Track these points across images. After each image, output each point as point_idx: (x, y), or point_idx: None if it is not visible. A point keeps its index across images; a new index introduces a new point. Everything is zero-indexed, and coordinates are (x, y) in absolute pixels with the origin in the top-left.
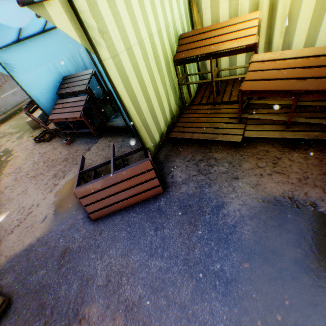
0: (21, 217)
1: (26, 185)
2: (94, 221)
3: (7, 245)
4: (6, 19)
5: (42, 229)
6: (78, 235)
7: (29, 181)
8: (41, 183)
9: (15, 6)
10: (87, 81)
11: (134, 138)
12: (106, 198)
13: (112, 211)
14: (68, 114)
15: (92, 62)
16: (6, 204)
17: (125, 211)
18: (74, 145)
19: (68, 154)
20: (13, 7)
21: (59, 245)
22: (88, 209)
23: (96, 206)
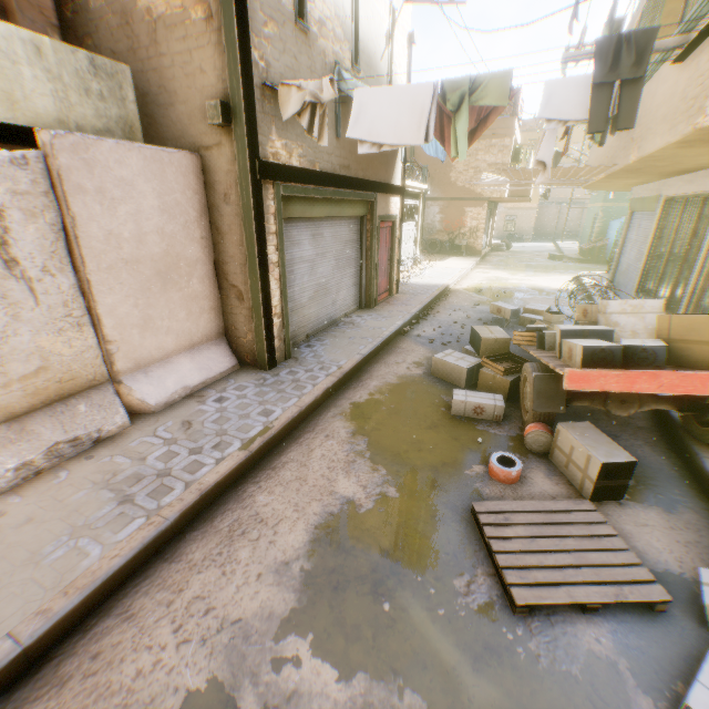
0: None
1: None
2: None
3: None
4: None
5: None
6: None
7: None
8: None
9: None
10: None
11: None
12: None
13: None
14: None
15: None
16: None
17: None
18: None
19: None
20: None
21: None
22: None
23: None
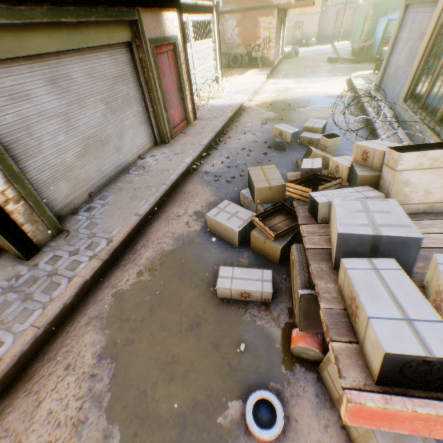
0: None
1: None
2: None
3: None
4: None
5: None
6: None
7: None
8: None
9: None
10: None
11: None
12: None
13: None
14: None
15: None
16: None
17: None
18: None
19: None
20: None
21: None
22: None
23: None
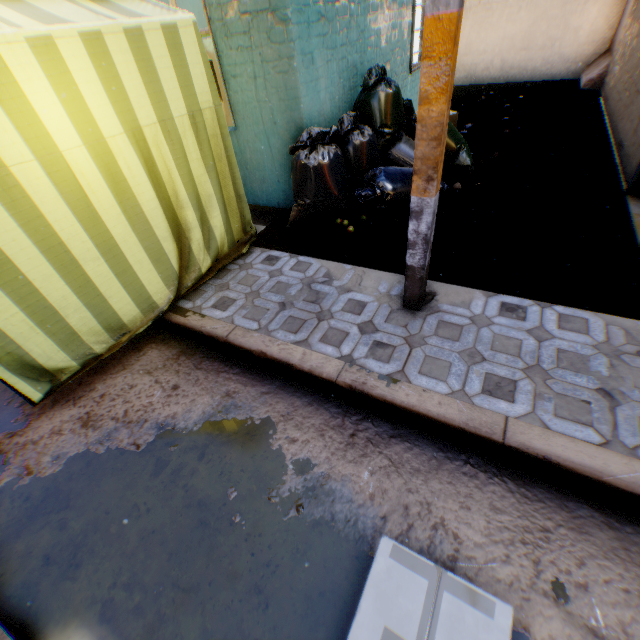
0: None
1: None
2: None
3: None
4: None
5: None
6: None
7: None
8: None
9: None
10: None
11: None
12: None
13: None
14: None
15: None
16: None
17: None
18: None
19: None
20: None
21: None
22: None
23: None
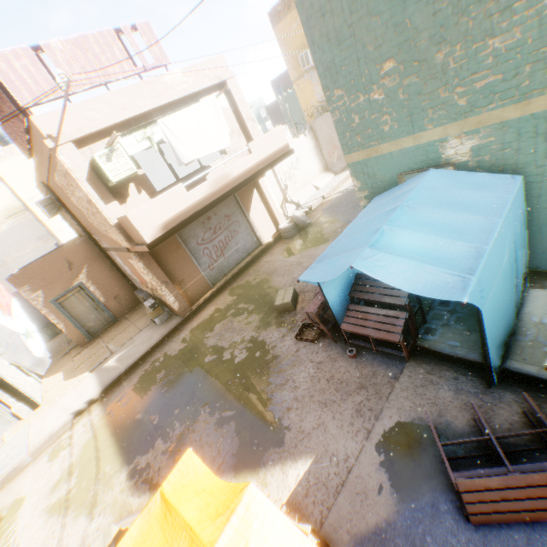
0: (338, 470)
1: (318, 414)
2: (474, 525)
3: (340, 512)
4: (392, 278)
5: (383, 504)
6: (455, 539)
7: (319, 409)
8: (341, 418)
9: (399, 264)
10: (406, 294)
11: (476, 380)
12: (499, 501)
13: (504, 519)
14: (375, 332)
15: (478, 318)
16: (301, 437)
17: (527, 526)
18: (364, 362)
19: (360, 376)
20: (396, 264)
21: (428, 545)
22: (468, 507)
23: (480, 506)
